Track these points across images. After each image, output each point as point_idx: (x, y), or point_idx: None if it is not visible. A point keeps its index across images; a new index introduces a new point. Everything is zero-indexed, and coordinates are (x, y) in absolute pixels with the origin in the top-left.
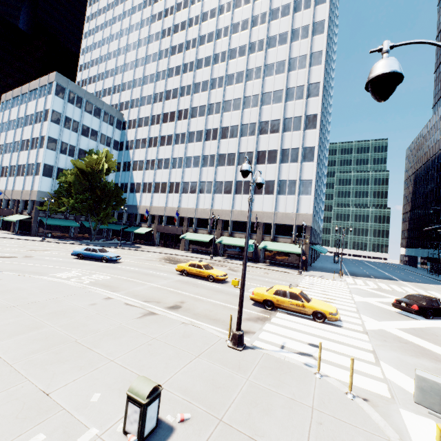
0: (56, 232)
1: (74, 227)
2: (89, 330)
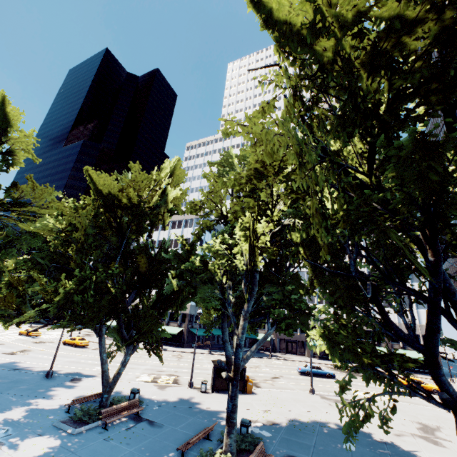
0: (193, 341)
1: (203, 335)
2: None
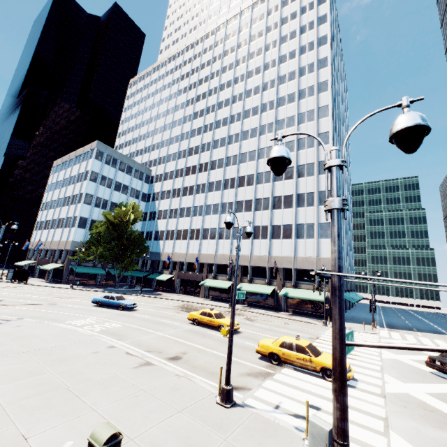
0: (84, 280)
1: (101, 275)
2: (83, 378)
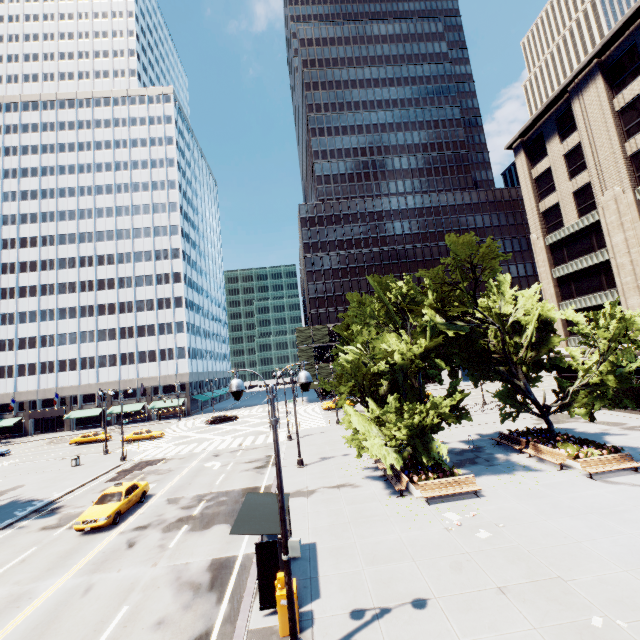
0: None
1: None
2: (41, 466)
